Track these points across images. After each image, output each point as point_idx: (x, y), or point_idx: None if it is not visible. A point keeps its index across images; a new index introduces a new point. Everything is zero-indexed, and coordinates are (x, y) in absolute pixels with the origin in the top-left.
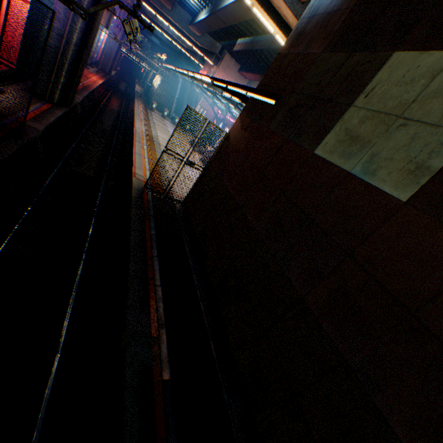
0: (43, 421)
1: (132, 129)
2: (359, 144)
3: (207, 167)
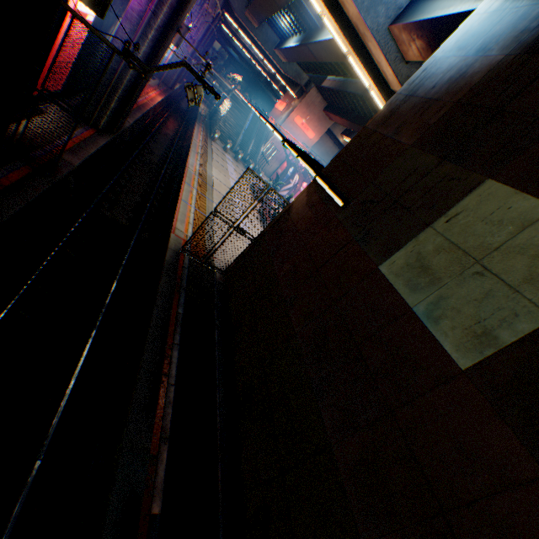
0: None
1: (184, 164)
2: (429, 277)
3: (259, 236)
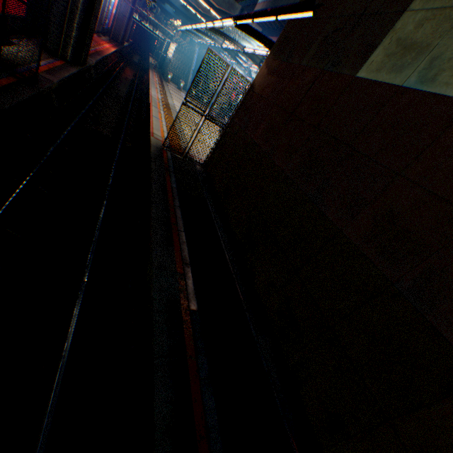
0: (73, 335)
1: (148, 96)
2: (415, 51)
3: (229, 123)
